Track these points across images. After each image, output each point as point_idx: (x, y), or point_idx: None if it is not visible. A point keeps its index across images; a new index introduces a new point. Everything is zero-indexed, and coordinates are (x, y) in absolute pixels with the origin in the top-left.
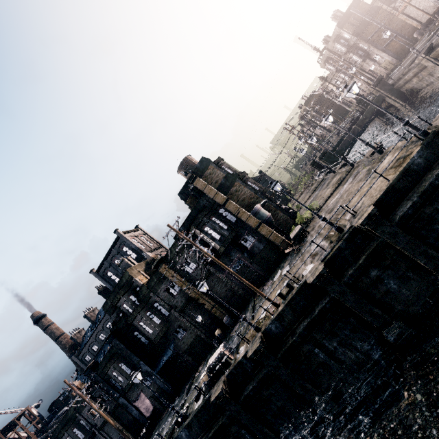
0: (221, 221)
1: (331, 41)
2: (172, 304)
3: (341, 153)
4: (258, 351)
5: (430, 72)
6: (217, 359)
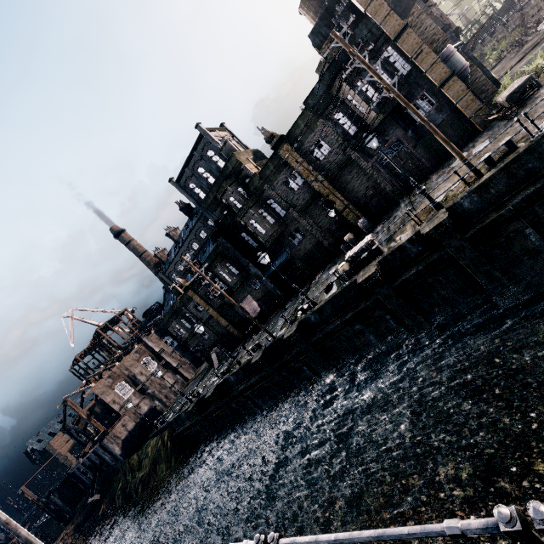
0: (384, 72)
1: None
2: (291, 201)
3: None
4: (442, 226)
5: None
6: (363, 249)
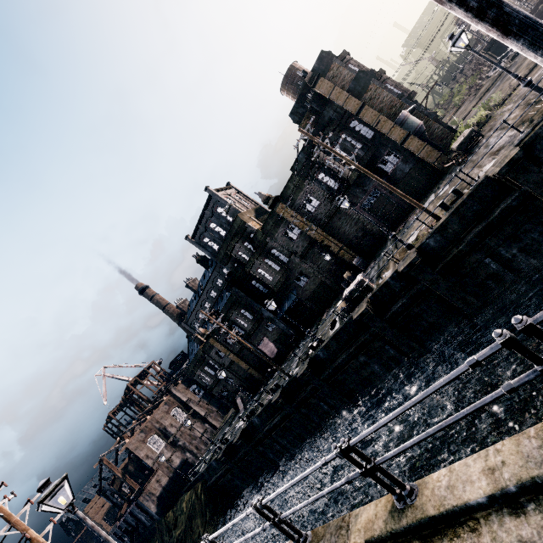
0: (353, 139)
1: None
2: (292, 249)
3: None
4: (413, 264)
5: None
6: (356, 288)
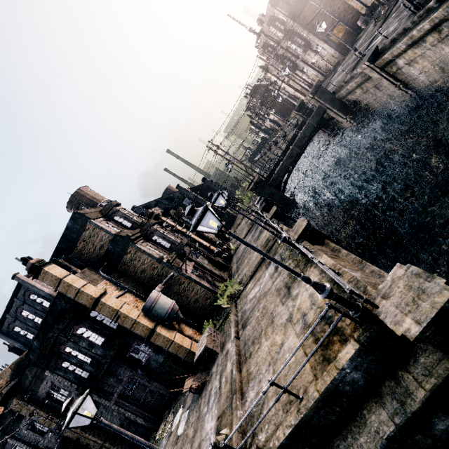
0: (93, 332)
1: (266, 23)
2: (43, 445)
3: (279, 181)
4: None
5: (376, 84)
6: None
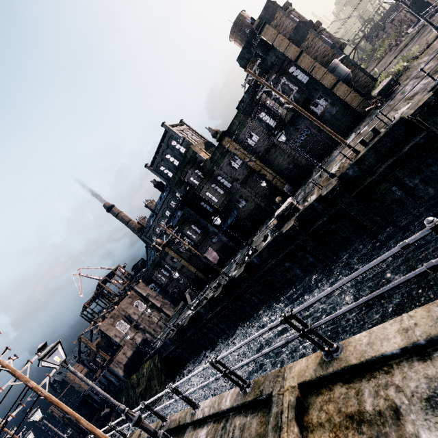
0: (290, 83)
1: None
2: (234, 177)
3: None
4: (335, 190)
5: None
6: (286, 209)
